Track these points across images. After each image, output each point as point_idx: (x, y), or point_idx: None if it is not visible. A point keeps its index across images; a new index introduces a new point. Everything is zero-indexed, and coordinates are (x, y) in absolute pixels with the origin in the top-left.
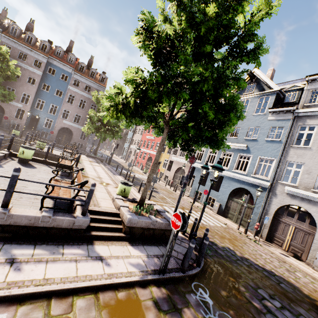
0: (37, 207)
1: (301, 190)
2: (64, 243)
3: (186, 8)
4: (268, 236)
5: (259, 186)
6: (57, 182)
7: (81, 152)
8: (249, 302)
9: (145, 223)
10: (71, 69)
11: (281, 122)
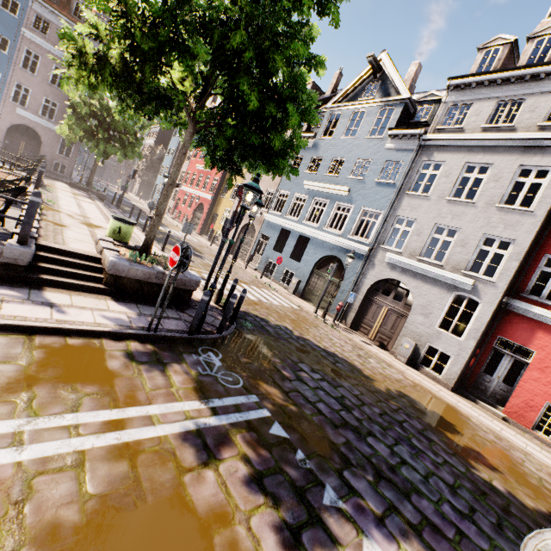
0: None
1: (404, 258)
2: None
3: None
4: (354, 322)
5: (354, 253)
6: None
7: None
8: (277, 371)
9: (144, 273)
10: None
11: (401, 154)
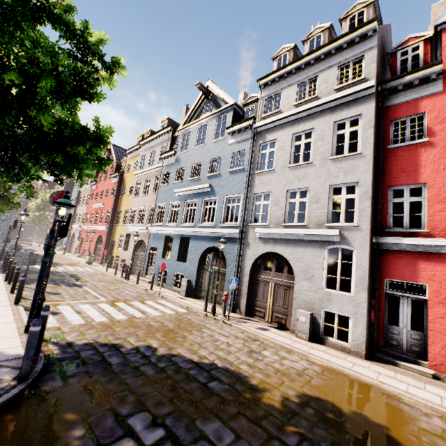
0: None
1: (271, 229)
2: None
3: None
4: (248, 308)
5: (229, 238)
6: None
7: None
8: None
9: None
10: None
11: (242, 144)
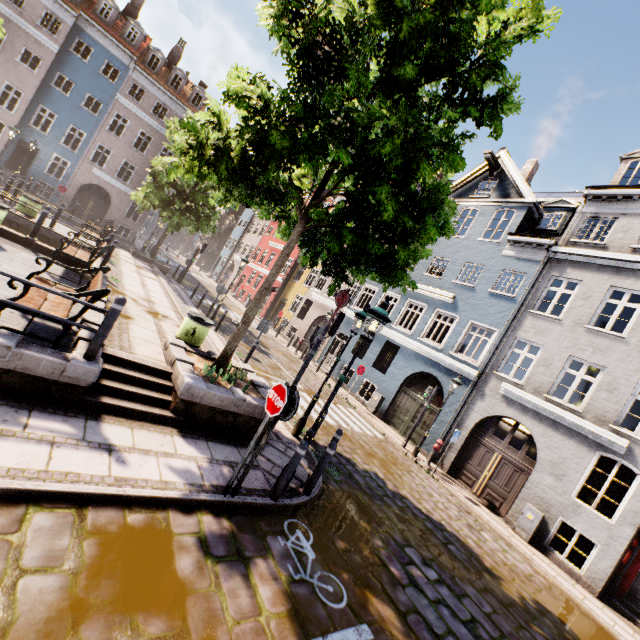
0: None
1: (527, 393)
2: (35, 408)
3: None
4: (453, 466)
5: (458, 375)
6: (45, 284)
7: (124, 246)
8: (383, 565)
9: (221, 400)
10: (129, 58)
11: (524, 264)
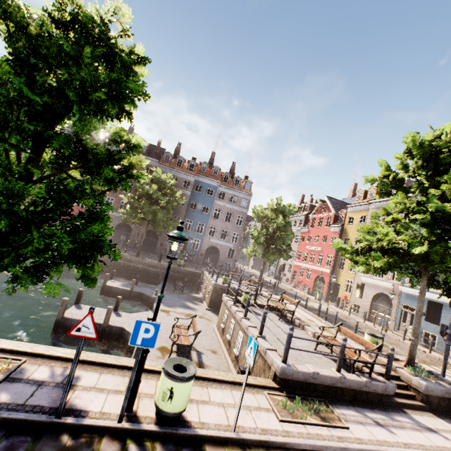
0: (334, 368)
1: None
2: (386, 409)
3: (449, 171)
4: None
5: None
6: (329, 339)
7: None
8: None
9: (440, 391)
10: (216, 182)
11: None
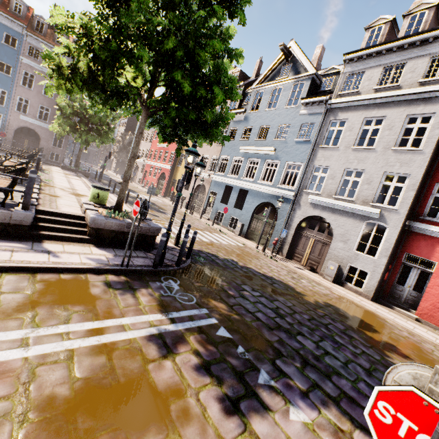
0: None
1: (323, 198)
2: None
3: None
4: (289, 253)
5: (284, 198)
6: None
7: None
8: (224, 291)
9: (117, 225)
10: (20, 27)
11: (313, 117)
